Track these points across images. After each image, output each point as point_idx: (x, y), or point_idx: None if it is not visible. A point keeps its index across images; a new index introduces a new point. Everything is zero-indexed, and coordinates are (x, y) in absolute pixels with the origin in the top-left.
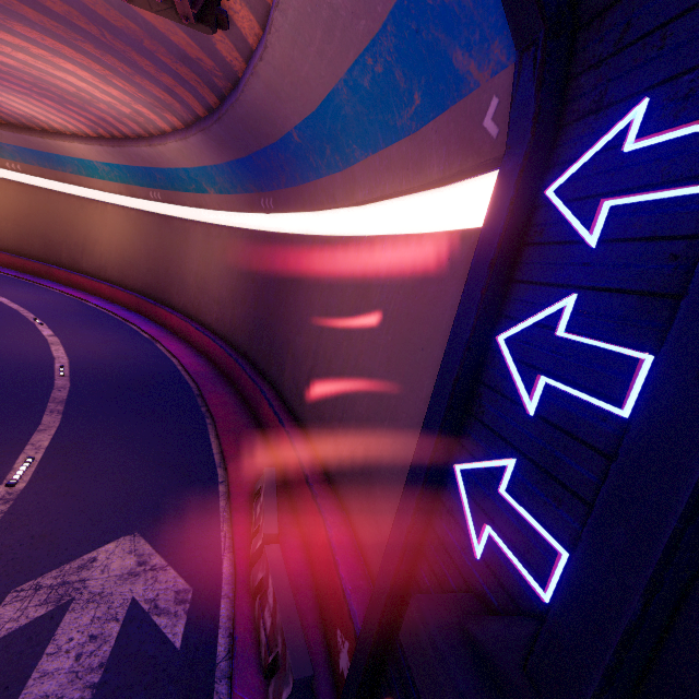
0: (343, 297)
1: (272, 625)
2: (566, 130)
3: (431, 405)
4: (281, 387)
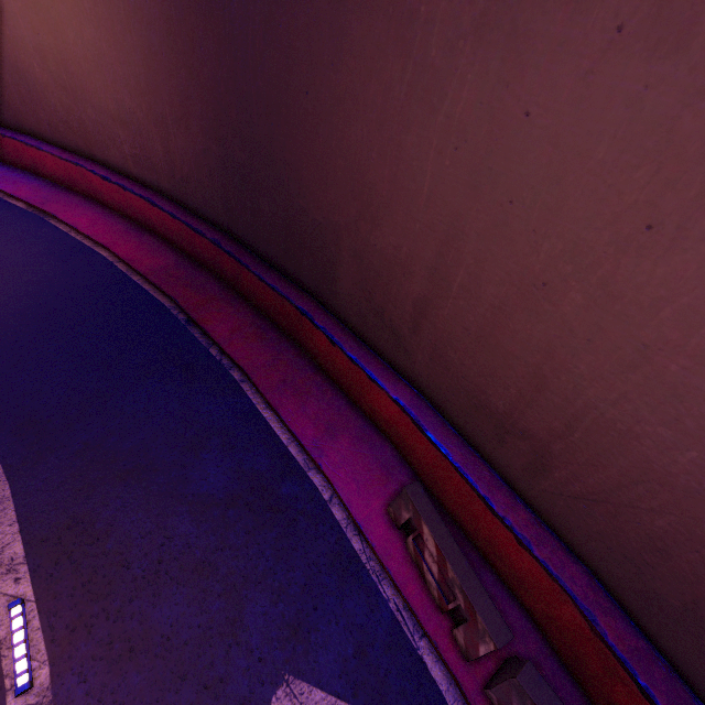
0: (565, 169)
1: None
2: None
3: None
4: (333, 301)
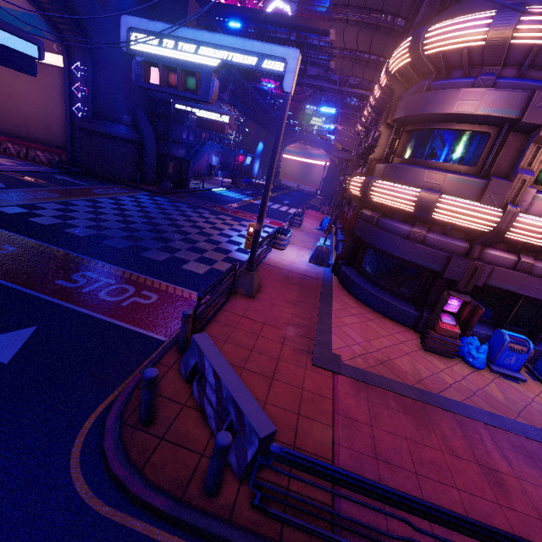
0: (2, 77)
1: (45, 157)
2: (71, 60)
3: (66, 100)
4: None
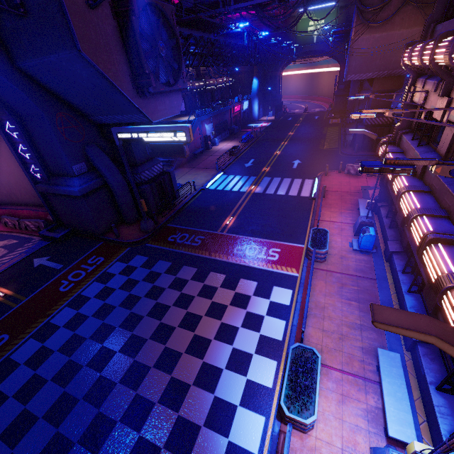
0: None
1: (34, 225)
2: (1, 121)
3: (20, 166)
4: None
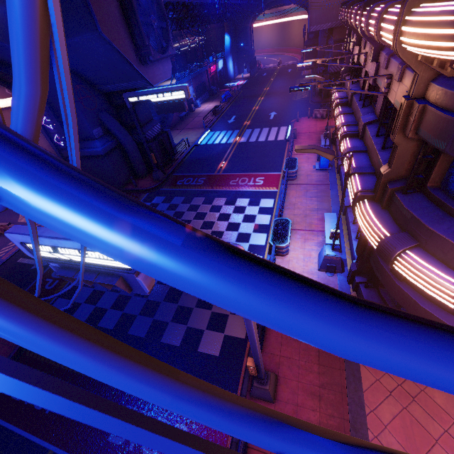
0: None
1: None
2: None
3: (45, 136)
4: None
